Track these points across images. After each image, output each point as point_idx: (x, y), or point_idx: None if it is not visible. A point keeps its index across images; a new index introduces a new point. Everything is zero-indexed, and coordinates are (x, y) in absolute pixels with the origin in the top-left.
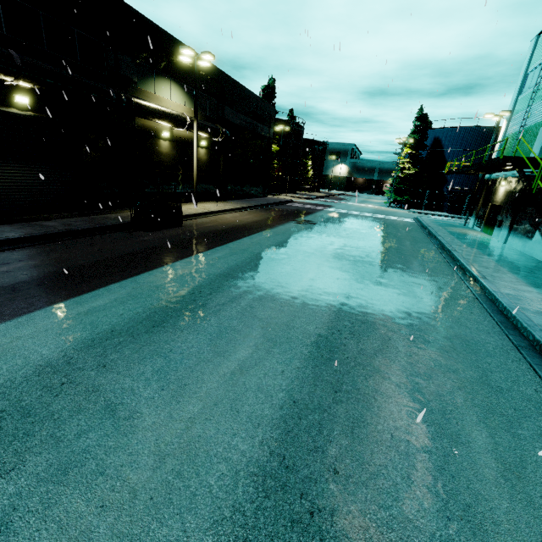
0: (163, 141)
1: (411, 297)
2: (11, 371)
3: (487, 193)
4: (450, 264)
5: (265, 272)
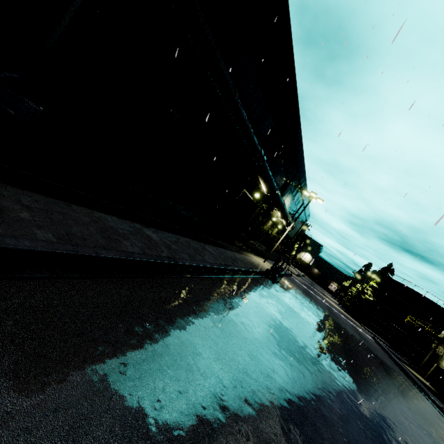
0: (271, 221)
1: (439, 426)
2: (352, 388)
3: (434, 354)
4: (435, 406)
5: (359, 360)
